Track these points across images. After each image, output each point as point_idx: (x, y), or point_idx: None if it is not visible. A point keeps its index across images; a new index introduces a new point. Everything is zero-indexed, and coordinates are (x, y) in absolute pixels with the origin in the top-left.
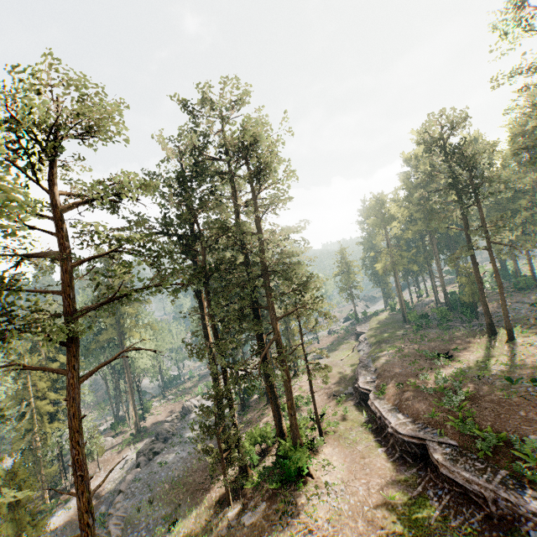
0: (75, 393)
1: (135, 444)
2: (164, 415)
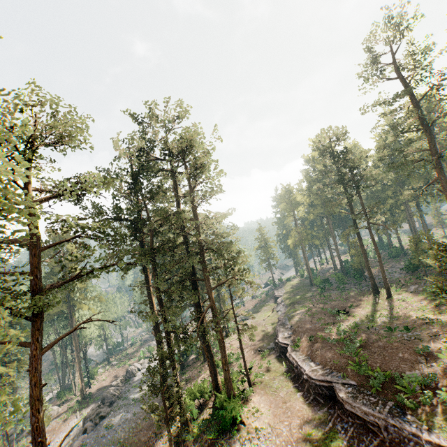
0: (36, 364)
1: (81, 410)
2: (108, 380)
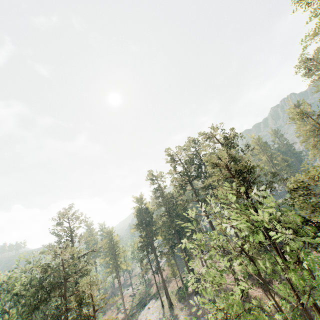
0: None
1: None
2: None
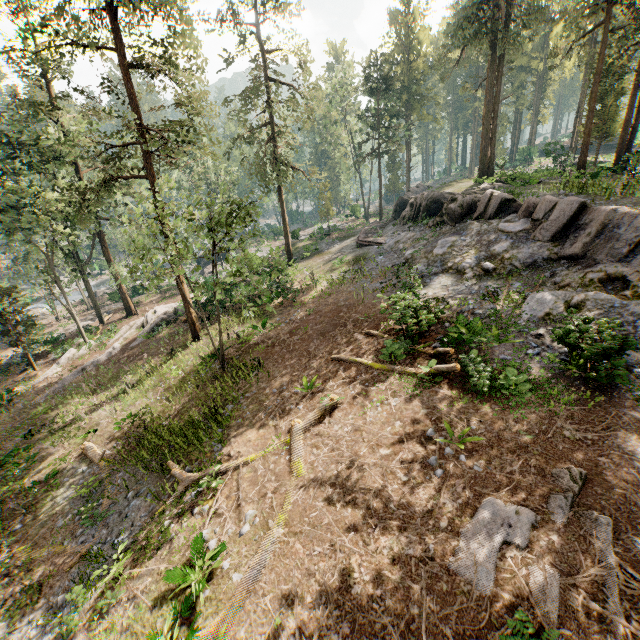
0: None
1: None
2: None
